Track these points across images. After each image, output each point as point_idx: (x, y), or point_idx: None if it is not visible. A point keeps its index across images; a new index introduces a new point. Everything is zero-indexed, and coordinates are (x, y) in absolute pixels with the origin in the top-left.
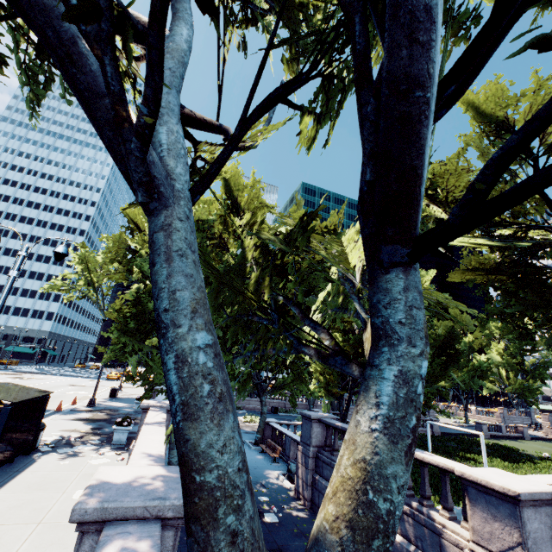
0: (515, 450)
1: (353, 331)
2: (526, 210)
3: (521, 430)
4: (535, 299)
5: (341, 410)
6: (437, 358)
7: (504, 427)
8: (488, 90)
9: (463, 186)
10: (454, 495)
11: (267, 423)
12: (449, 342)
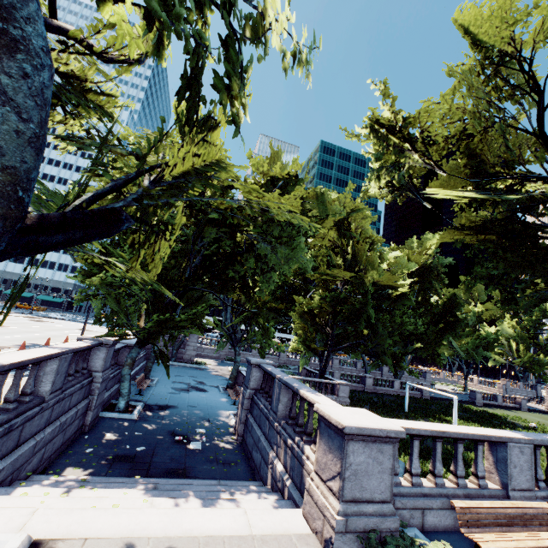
0: (502, 418)
1: (336, 291)
2: (514, 155)
3: (519, 402)
4: (518, 260)
5: (320, 366)
6: (434, 325)
7: (500, 397)
8: (490, 6)
9: (455, 131)
10: (403, 448)
11: (240, 371)
12: (449, 310)
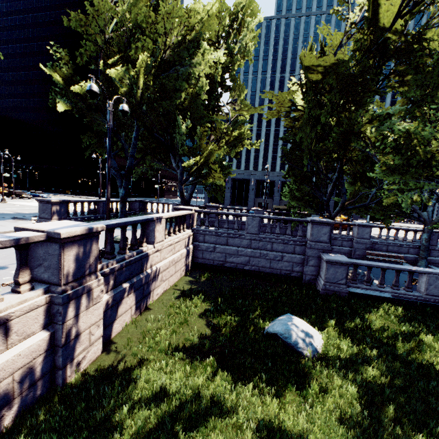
0: None
1: None
2: None
3: None
4: None
5: None
6: None
7: None
8: None
9: None
10: None
11: None
12: None
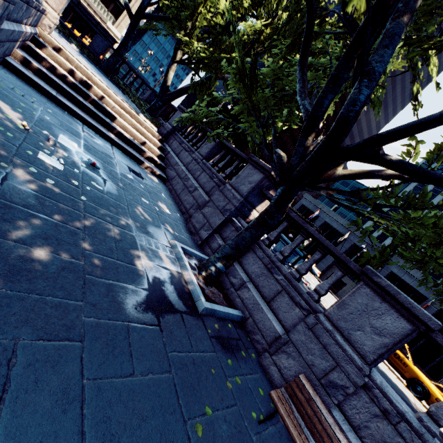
0: None
1: None
2: None
3: None
4: None
5: None
6: None
7: None
8: None
9: None
10: None
11: None
12: None
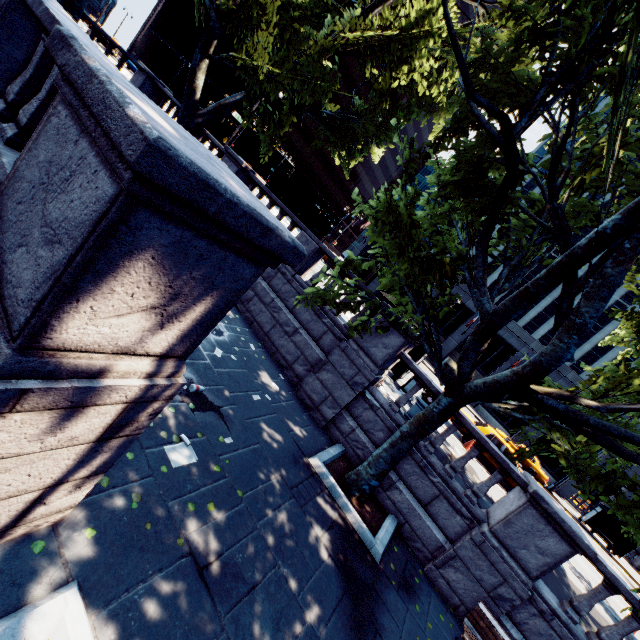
0: None
1: None
2: None
3: None
4: None
5: None
6: None
7: None
8: None
9: None
10: None
11: None
12: None
